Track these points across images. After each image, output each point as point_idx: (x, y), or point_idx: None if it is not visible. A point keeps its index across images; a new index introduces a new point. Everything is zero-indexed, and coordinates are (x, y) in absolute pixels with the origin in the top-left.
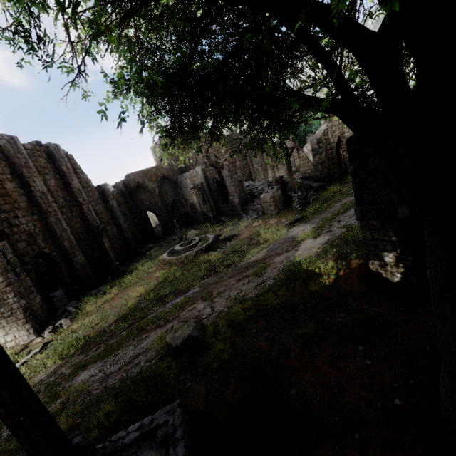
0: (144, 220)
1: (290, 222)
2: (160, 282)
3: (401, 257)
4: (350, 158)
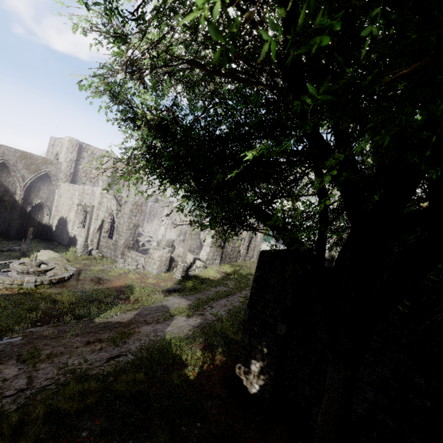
0: None
1: (168, 289)
2: None
3: (265, 369)
4: (258, 266)
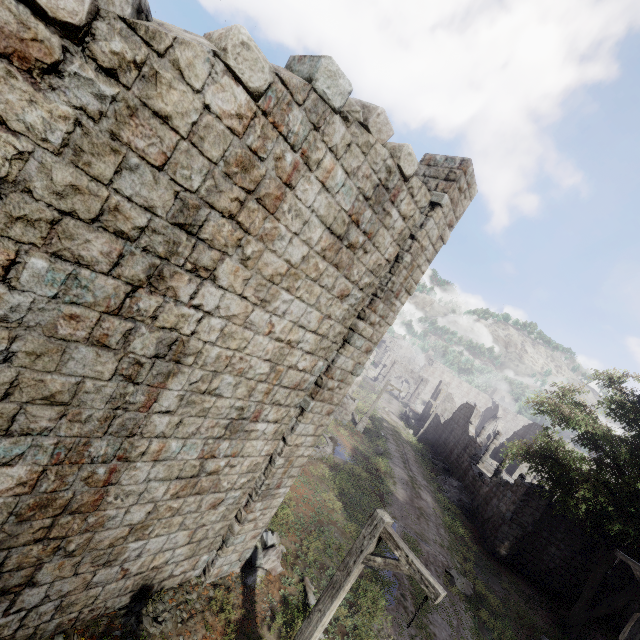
0: None
1: (380, 453)
2: (338, 492)
3: (513, 545)
4: (525, 494)
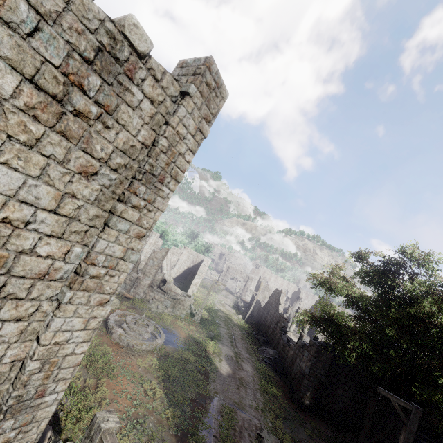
0: None
1: (211, 337)
2: (163, 379)
3: (313, 395)
4: (316, 351)
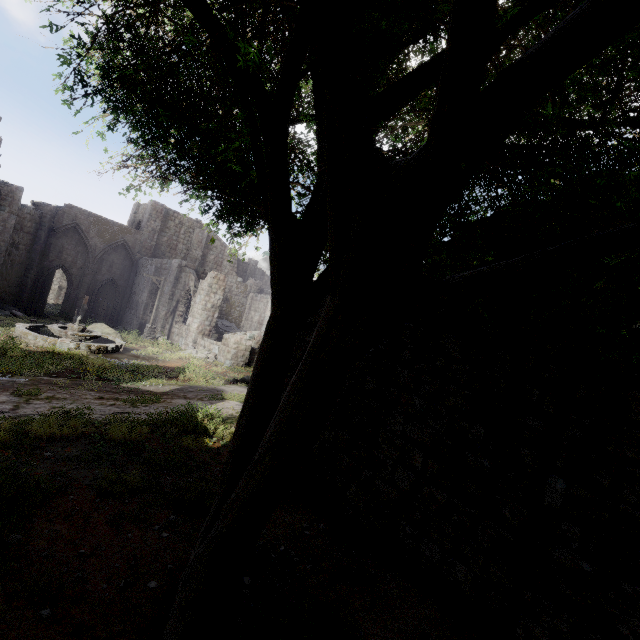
0: (42, 276)
1: (235, 379)
2: None
3: None
4: None
